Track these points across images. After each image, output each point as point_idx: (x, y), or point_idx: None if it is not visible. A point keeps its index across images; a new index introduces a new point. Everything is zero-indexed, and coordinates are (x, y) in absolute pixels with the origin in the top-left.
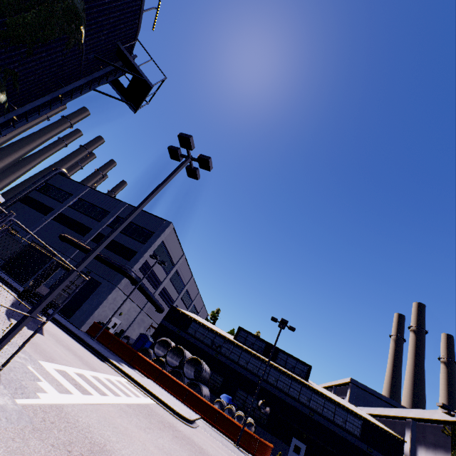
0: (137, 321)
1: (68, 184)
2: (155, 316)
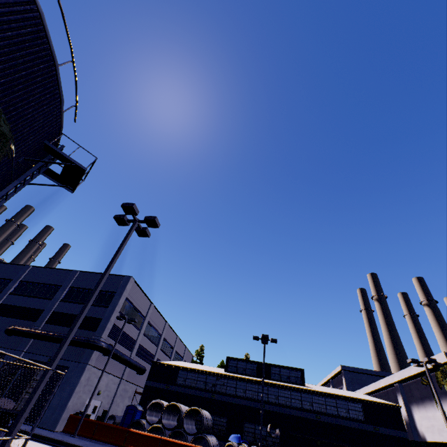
0: (119, 394)
1: (3, 270)
2: (138, 380)
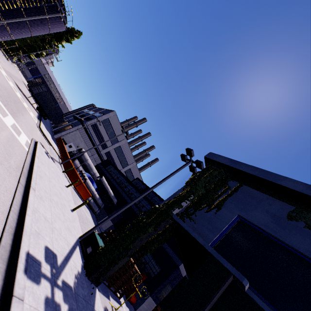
0: None
1: (92, 108)
2: None
